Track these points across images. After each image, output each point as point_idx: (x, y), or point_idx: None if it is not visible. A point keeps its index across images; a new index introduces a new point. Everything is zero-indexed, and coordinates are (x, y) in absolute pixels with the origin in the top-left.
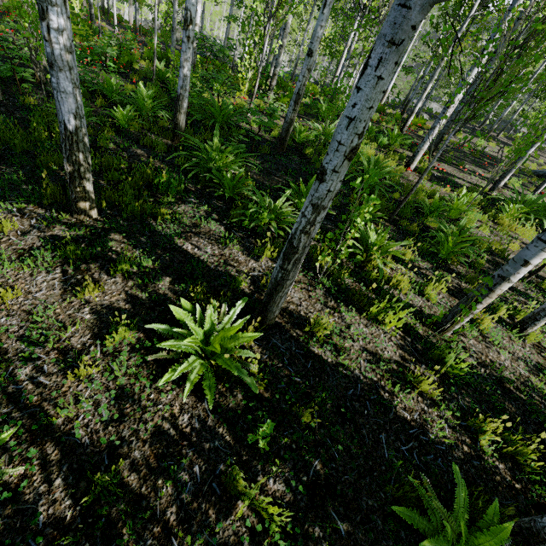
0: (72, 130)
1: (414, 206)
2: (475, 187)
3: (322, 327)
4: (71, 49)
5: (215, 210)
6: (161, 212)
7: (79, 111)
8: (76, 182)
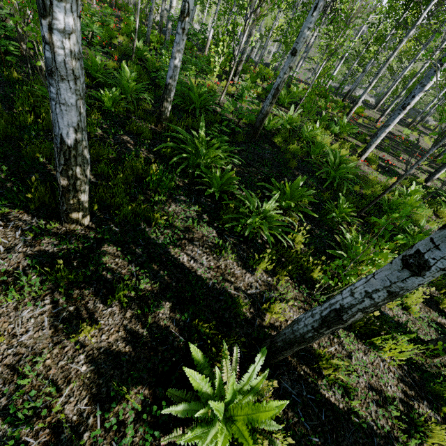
0: (71, 143)
1: (377, 204)
2: (415, 178)
3: (332, 367)
4: (77, 55)
5: (205, 209)
6: (155, 218)
7: (80, 123)
8: (69, 195)
